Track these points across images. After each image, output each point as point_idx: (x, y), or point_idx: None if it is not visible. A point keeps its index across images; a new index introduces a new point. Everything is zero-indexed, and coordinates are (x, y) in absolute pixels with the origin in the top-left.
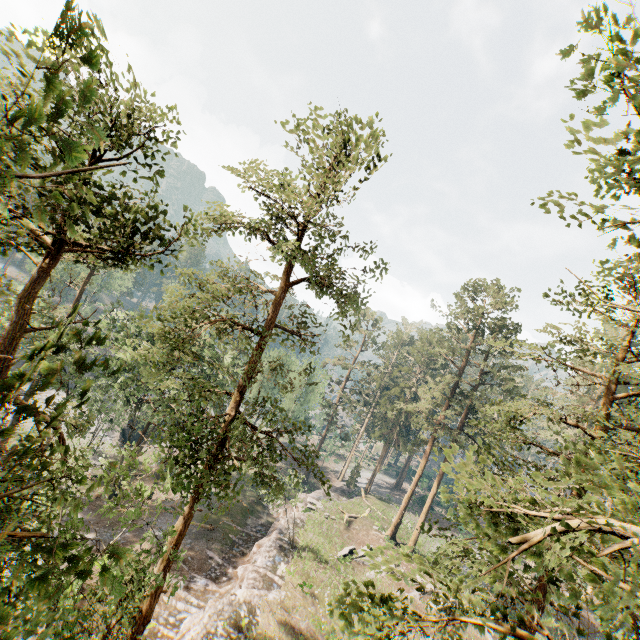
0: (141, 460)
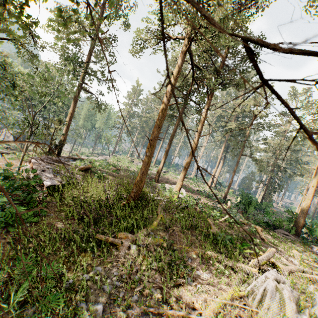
0: (29, 148)
